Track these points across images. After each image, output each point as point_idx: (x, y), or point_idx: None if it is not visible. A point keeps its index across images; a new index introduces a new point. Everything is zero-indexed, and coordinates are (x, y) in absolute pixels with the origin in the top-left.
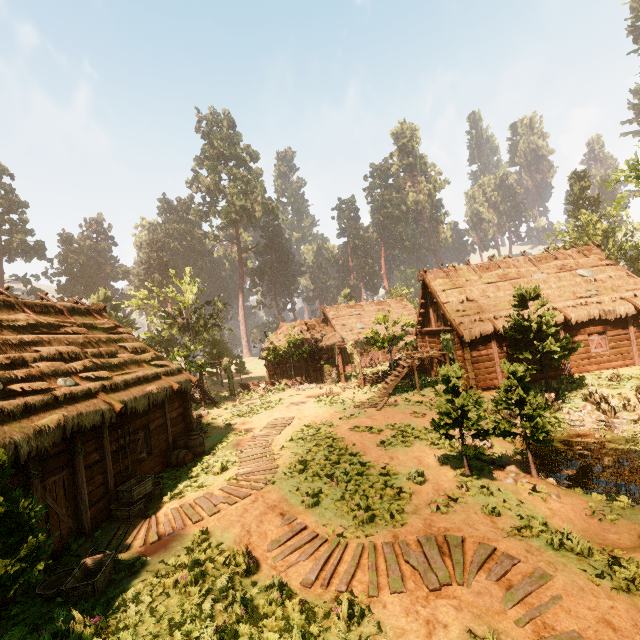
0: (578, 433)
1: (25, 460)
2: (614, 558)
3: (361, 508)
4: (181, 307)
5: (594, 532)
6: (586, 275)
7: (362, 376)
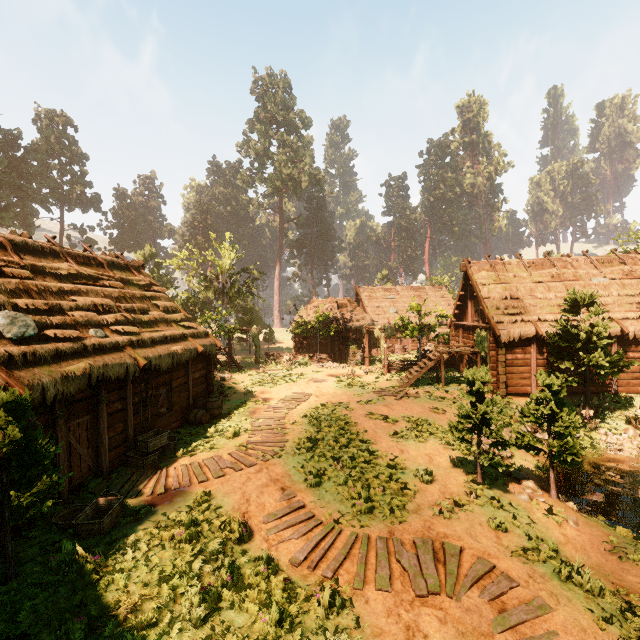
0: (613, 457)
1: (52, 401)
2: (628, 604)
3: (361, 497)
4: (218, 271)
5: (610, 569)
6: None
7: (386, 362)
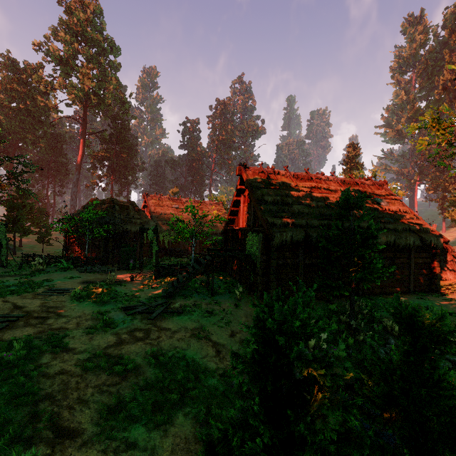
0: None
1: None
2: None
3: None
4: None
5: None
6: (383, 203)
7: (157, 266)
